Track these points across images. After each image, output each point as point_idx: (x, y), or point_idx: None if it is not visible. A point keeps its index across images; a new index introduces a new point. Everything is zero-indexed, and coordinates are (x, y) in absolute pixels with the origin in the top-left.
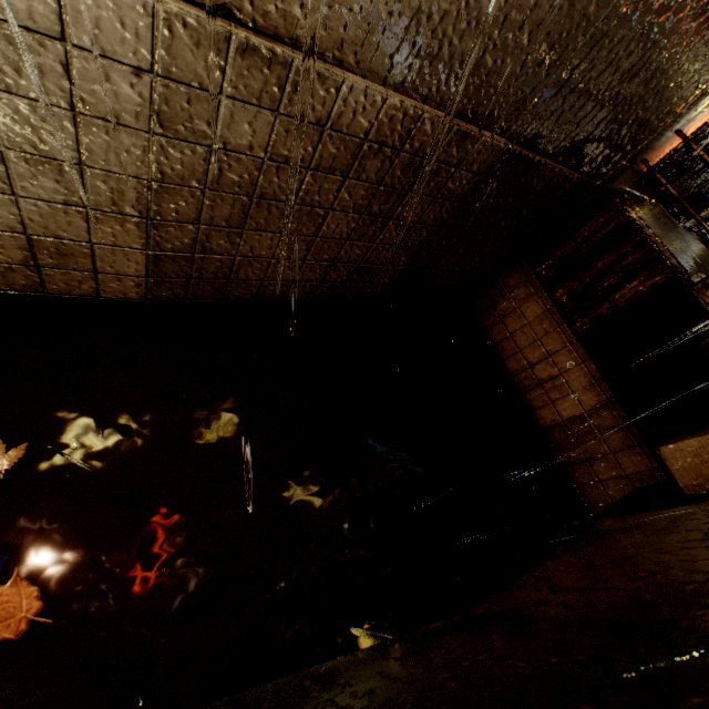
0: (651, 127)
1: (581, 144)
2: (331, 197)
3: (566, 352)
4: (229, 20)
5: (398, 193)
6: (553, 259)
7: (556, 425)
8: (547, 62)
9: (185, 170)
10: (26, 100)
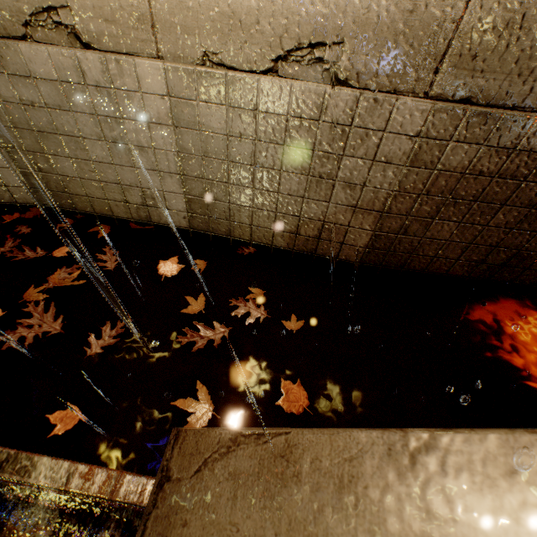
0: None
1: None
2: (506, 196)
3: None
4: (466, 104)
5: None
6: None
7: None
8: None
9: (413, 184)
10: (356, 159)
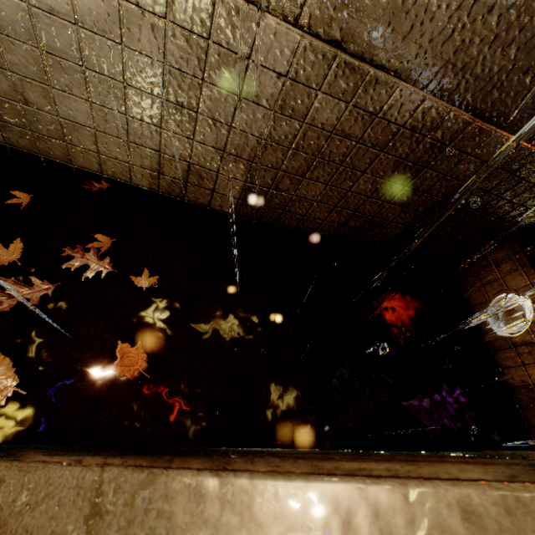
0: None
1: None
2: (367, 164)
3: None
4: (337, 49)
5: (416, 167)
6: None
7: (525, 387)
8: None
9: (283, 135)
10: (219, 89)
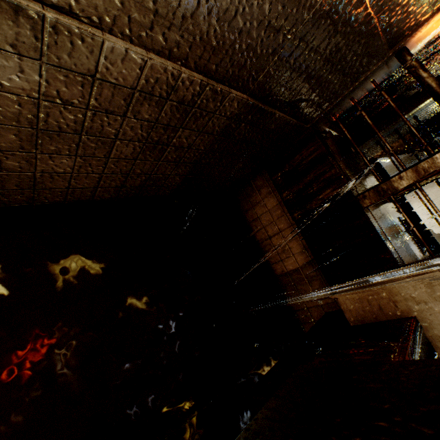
0: (338, 95)
1: (296, 102)
2: (115, 130)
3: (290, 230)
4: None
5: (171, 128)
6: (282, 172)
7: (284, 274)
8: (271, 46)
9: None
10: None
